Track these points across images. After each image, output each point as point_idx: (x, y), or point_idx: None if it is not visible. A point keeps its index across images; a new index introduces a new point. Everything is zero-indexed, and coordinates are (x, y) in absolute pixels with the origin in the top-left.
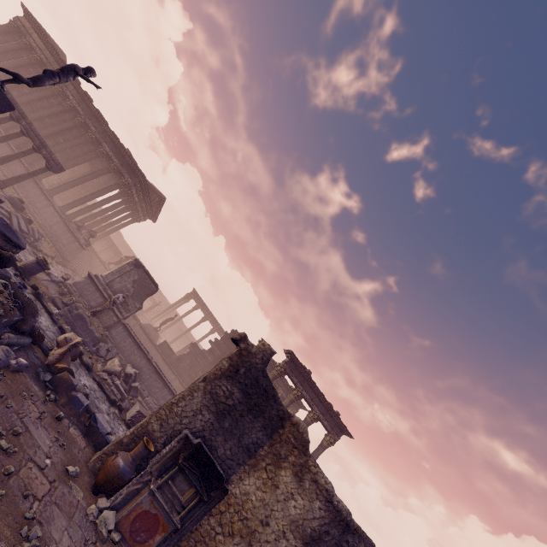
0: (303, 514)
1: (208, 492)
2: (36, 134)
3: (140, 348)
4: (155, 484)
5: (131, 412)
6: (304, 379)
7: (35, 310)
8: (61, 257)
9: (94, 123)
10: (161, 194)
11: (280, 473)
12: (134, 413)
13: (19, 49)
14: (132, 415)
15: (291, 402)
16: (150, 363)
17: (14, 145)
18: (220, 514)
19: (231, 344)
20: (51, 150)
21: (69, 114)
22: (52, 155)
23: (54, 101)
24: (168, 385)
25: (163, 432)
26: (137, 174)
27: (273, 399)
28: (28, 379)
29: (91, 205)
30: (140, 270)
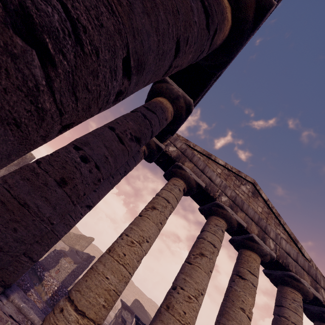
0: None
1: None
2: None
3: None
4: None
5: None
6: None
7: None
8: None
9: None
10: None
11: None
12: None
13: None
14: None
15: None
16: None
17: None
18: None
19: None
20: None
21: None
22: None
23: None
24: None
25: None
26: None
27: None
28: None
29: None
30: None
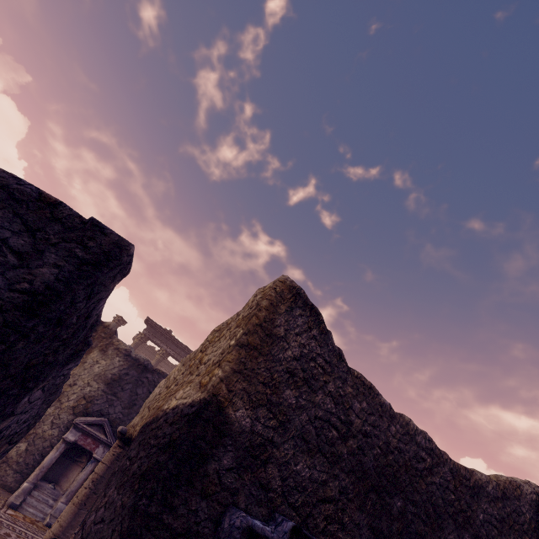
0: (106, 368)
1: None
2: None
3: None
4: None
5: None
6: (167, 339)
7: None
8: None
9: None
10: None
11: (90, 355)
12: None
13: None
14: None
15: (157, 361)
16: None
17: None
18: None
19: None
20: None
21: None
22: None
23: None
24: None
25: None
26: None
27: None
28: None
29: None
30: None
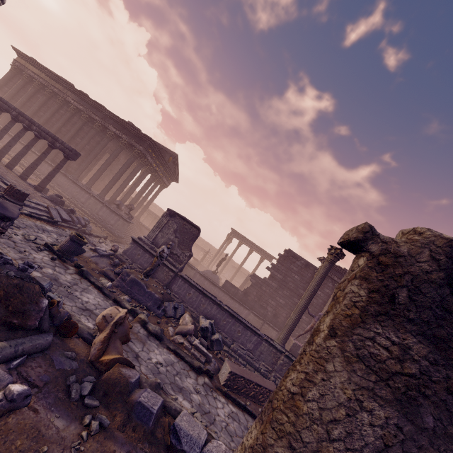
0: None
1: None
2: (46, 133)
3: (206, 295)
4: None
5: (222, 374)
6: None
7: (35, 294)
8: (114, 236)
9: (96, 113)
10: (172, 151)
11: None
12: (226, 375)
13: (25, 85)
14: (225, 379)
15: None
16: (222, 308)
17: (50, 160)
18: None
19: (288, 264)
20: (62, 141)
21: (76, 116)
22: (64, 144)
23: (62, 111)
24: (249, 326)
25: None
26: (144, 140)
27: None
28: (43, 411)
29: (121, 185)
30: (176, 218)
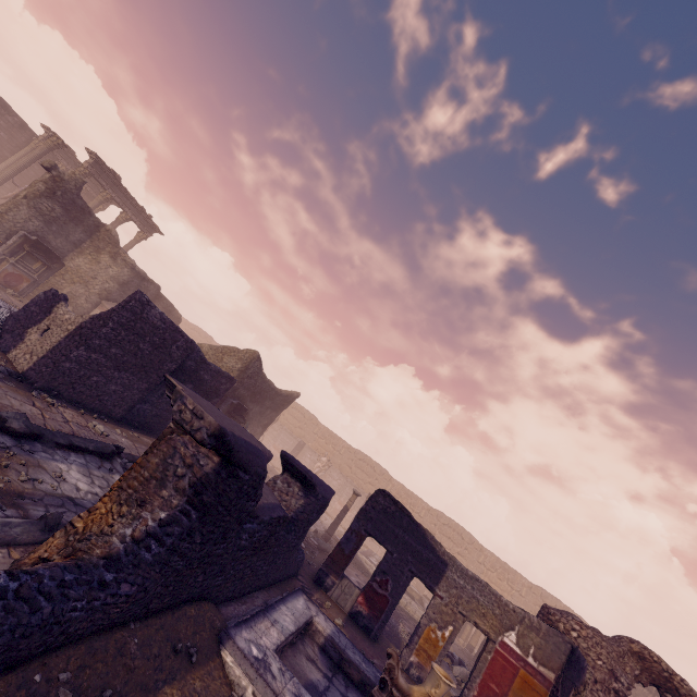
0: (118, 274)
1: (52, 265)
2: None
3: None
4: (12, 260)
5: None
6: (114, 184)
7: None
8: None
9: None
10: None
11: (101, 257)
12: None
13: None
14: None
15: (100, 203)
16: None
17: None
18: (63, 275)
19: None
20: None
21: None
22: None
23: None
24: None
25: (2, 231)
26: None
27: (90, 214)
28: None
29: None
30: None
